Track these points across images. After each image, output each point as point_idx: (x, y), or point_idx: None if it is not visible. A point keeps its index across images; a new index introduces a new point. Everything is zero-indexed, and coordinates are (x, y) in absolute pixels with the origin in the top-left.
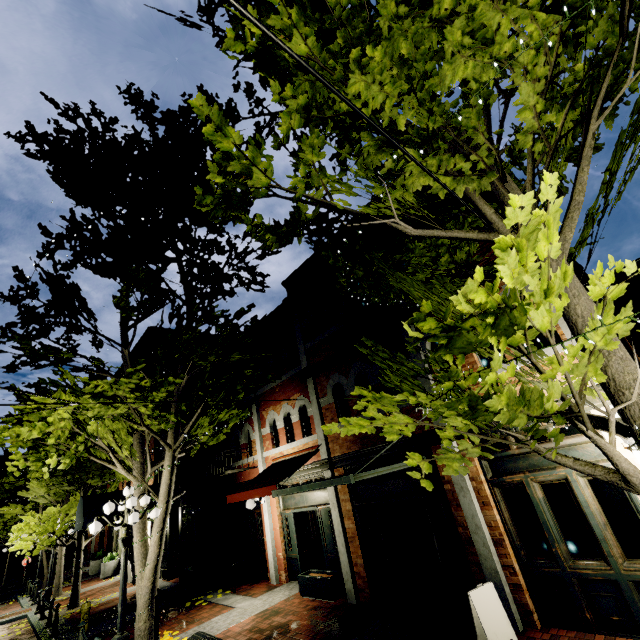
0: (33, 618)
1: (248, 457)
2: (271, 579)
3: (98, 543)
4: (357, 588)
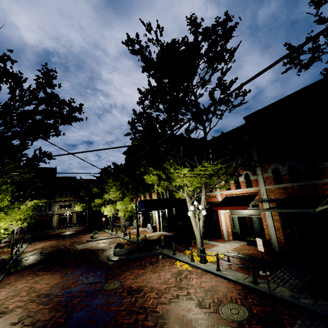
0: (125, 238)
1: (209, 192)
2: (225, 238)
3: (114, 215)
4: (279, 246)
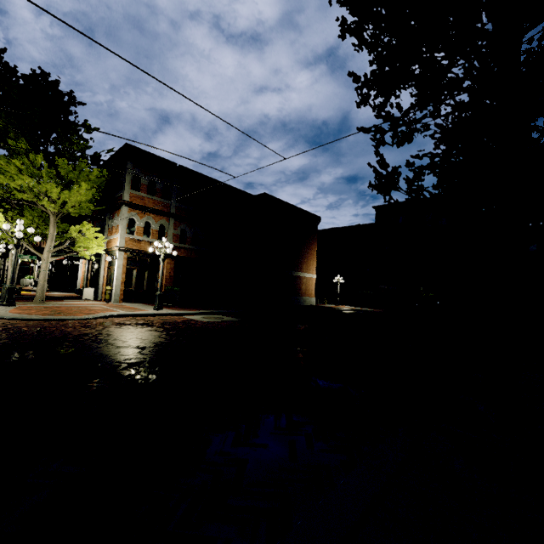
0: None
1: None
2: None
3: None
4: None
